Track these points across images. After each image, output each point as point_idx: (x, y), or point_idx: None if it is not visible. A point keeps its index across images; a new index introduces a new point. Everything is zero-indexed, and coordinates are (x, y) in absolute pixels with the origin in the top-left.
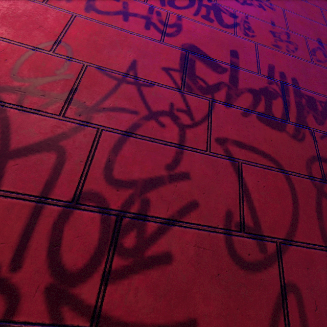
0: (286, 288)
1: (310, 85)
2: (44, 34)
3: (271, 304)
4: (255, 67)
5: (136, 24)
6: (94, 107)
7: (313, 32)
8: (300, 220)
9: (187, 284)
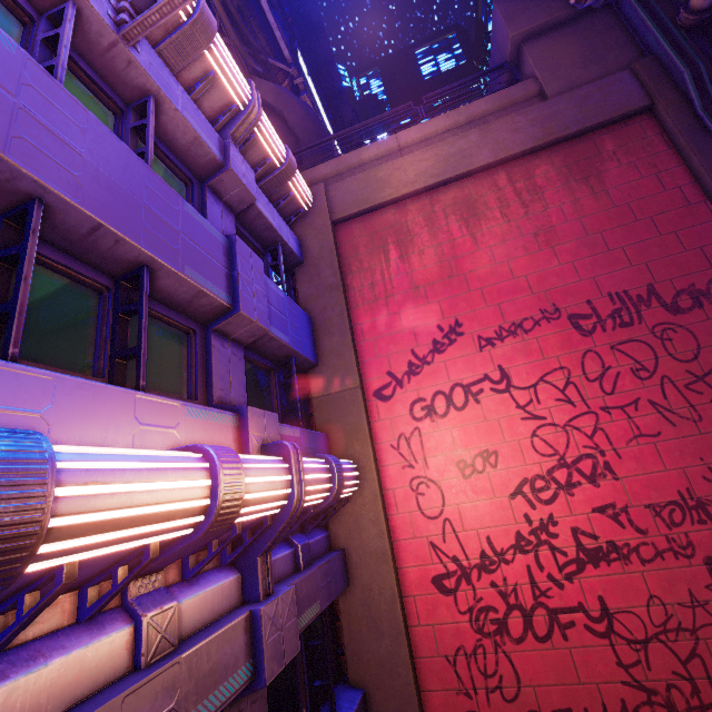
0: None
1: None
2: (642, 594)
3: None
4: None
5: (669, 559)
6: (693, 628)
7: None
8: None
9: None
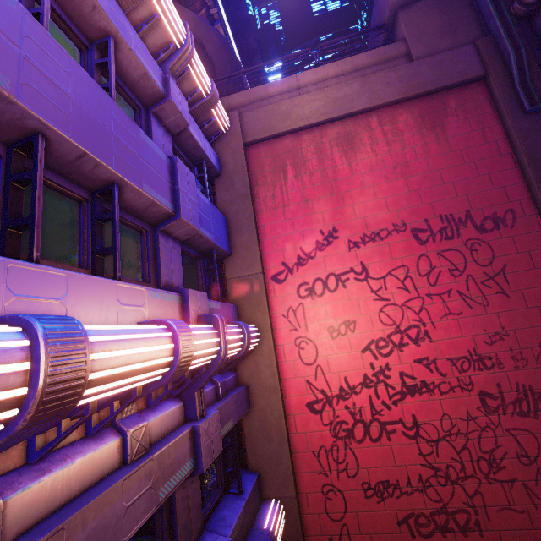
0: (539, 468)
1: (538, 385)
2: (439, 413)
3: (535, 472)
4: (509, 388)
5: (458, 392)
6: (466, 433)
7: (536, 339)
8: (540, 449)
9: (511, 471)
